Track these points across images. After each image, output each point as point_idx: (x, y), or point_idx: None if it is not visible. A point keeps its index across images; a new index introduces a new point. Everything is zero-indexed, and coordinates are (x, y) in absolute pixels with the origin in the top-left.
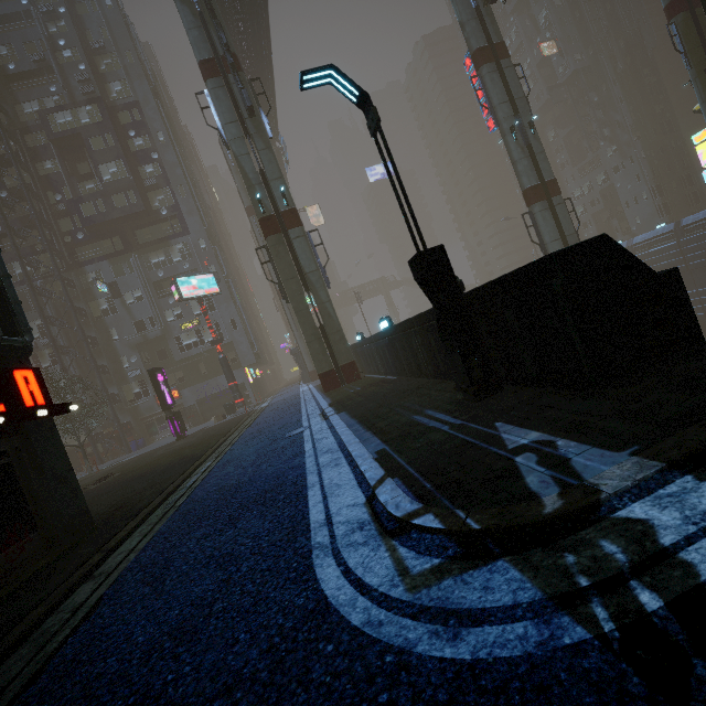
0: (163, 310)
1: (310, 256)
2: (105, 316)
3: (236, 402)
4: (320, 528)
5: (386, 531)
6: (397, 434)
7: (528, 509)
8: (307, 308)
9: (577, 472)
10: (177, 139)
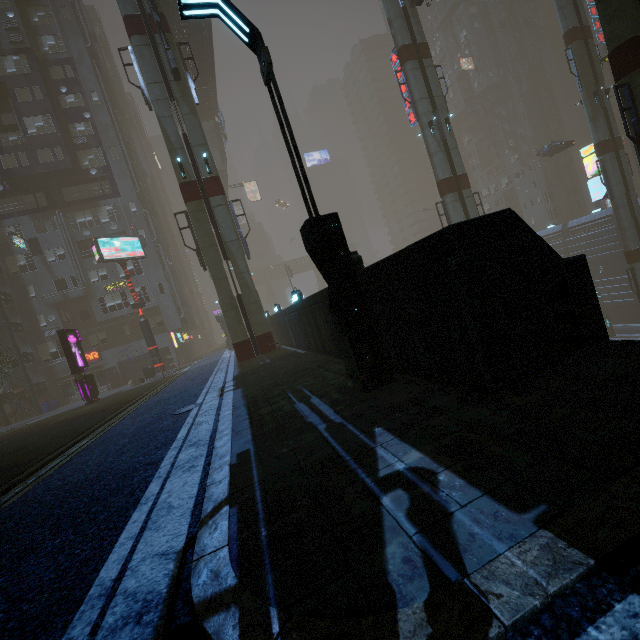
0: (87, 270)
1: (231, 225)
2: (22, 272)
3: (155, 366)
4: (94, 602)
5: (167, 632)
6: (272, 428)
7: (373, 637)
8: (225, 277)
9: (458, 549)
10: (114, 102)
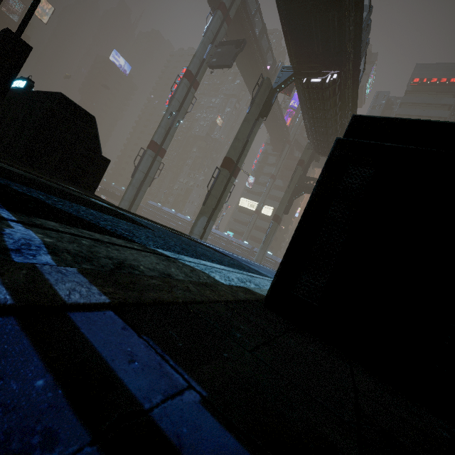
0: None
1: None
2: None
3: None
4: None
5: None
6: None
7: None
8: None
9: None
10: None
